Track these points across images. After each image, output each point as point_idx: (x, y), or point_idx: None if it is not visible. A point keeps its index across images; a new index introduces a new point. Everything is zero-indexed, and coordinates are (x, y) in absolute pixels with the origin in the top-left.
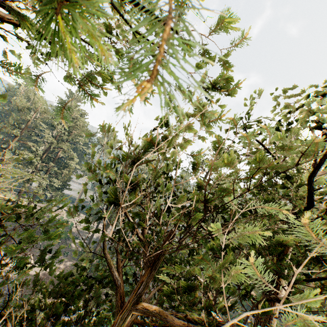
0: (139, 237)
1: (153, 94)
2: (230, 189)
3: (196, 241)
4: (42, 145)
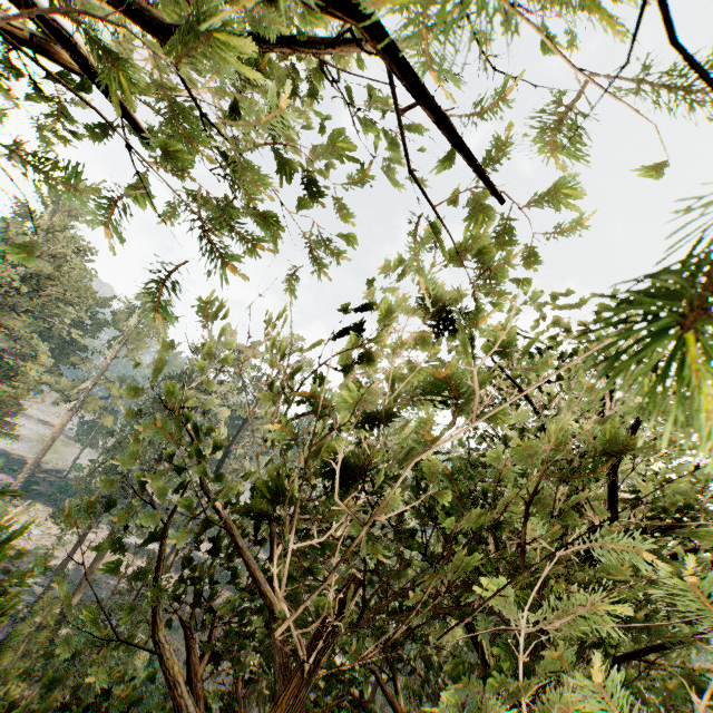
0: (266, 595)
1: (329, 253)
2: (548, 501)
3: (398, 596)
4: None
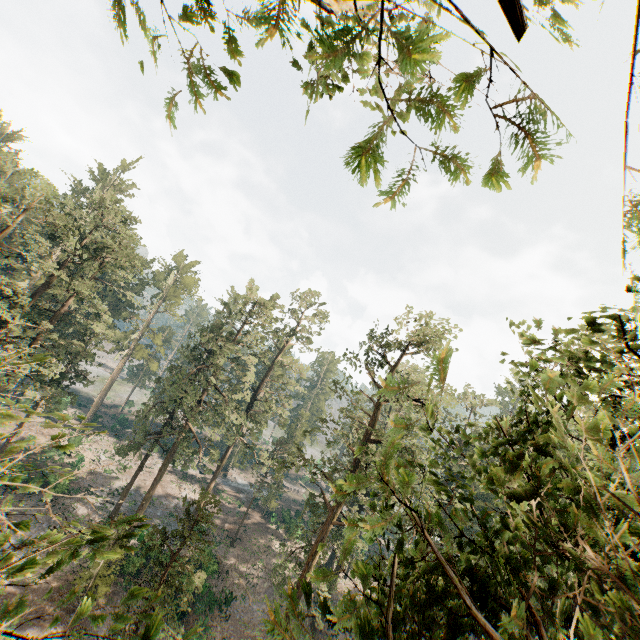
0: None
1: None
2: None
3: None
4: (25, 279)
